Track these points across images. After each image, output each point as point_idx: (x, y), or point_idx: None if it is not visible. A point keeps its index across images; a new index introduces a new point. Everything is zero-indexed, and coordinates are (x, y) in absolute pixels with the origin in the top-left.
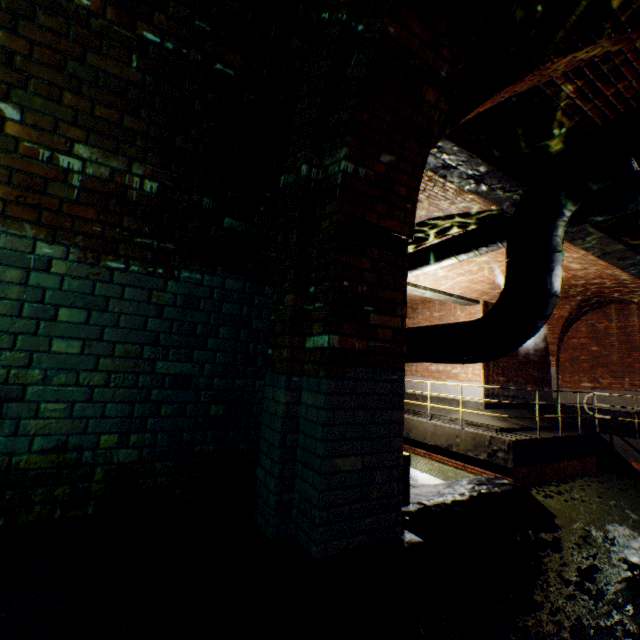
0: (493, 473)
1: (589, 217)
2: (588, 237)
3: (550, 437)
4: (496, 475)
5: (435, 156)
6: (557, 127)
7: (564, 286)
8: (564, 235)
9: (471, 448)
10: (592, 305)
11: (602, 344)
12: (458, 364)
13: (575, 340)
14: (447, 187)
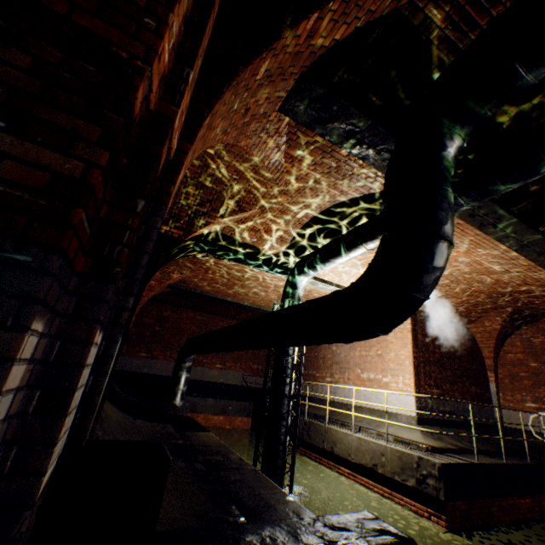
0: (424, 507)
1: (491, 186)
2: (499, 222)
3: (492, 463)
4: (428, 510)
5: (303, 104)
6: (433, 70)
7: (490, 294)
8: (472, 219)
9: (398, 470)
10: (524, 318)
11: (541, 360)
12: (388, 372)
13: (512, 355)
14: (335, 158)
